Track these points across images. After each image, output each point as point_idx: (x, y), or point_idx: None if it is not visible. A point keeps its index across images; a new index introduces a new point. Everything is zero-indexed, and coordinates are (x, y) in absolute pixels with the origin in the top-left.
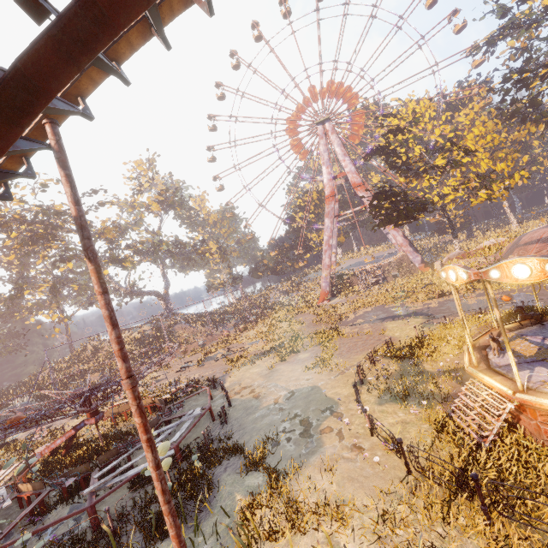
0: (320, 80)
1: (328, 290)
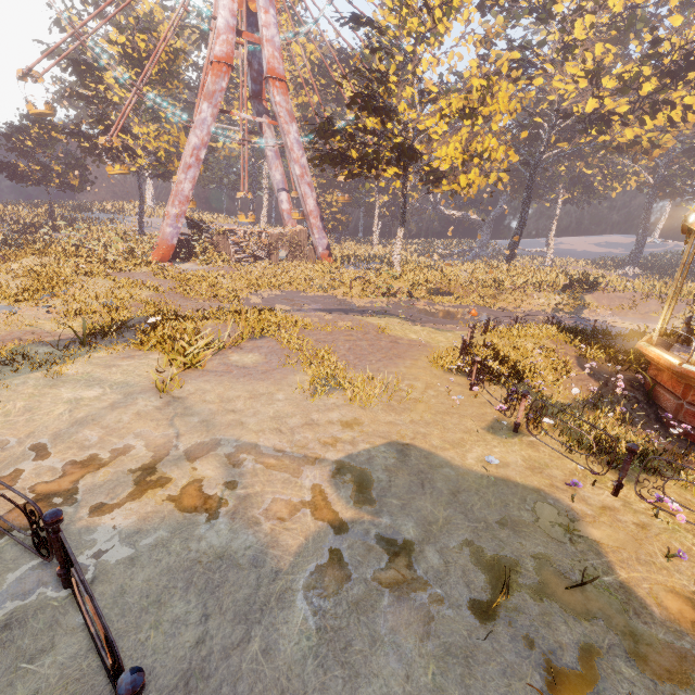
0: None
1: (175, 244)
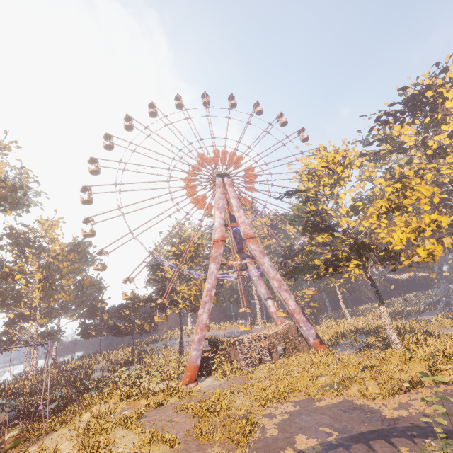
0: (224, 148)
1: (199, 364)
